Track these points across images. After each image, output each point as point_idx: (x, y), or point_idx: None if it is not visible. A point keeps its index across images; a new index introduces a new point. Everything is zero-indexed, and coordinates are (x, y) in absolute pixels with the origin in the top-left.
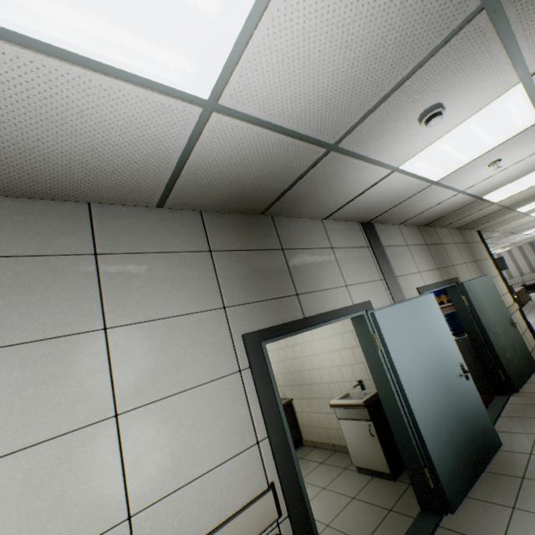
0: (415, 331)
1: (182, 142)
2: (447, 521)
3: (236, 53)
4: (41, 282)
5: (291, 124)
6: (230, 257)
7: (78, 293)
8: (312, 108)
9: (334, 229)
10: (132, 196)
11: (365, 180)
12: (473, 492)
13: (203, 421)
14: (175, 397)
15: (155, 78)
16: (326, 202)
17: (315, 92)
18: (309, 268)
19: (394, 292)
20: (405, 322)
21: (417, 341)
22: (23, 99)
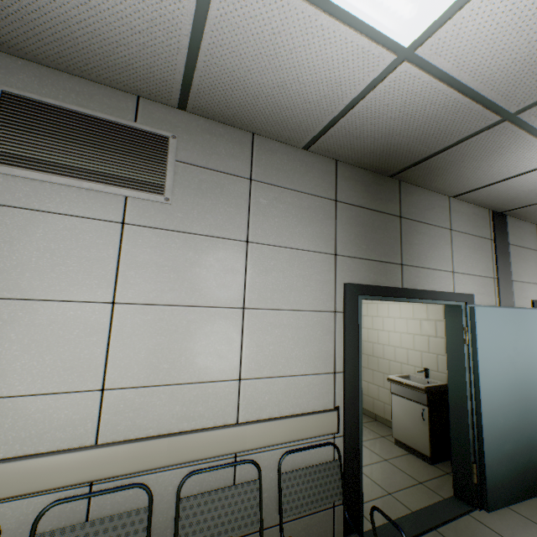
0: (513, 341)
1: (359, 88)
2: (479, 515)
3: (462, 0)
4: (213, 191)
5: (477, 83)
6: (351, 211)
7: (234, 208)
8: (512, 68)
9: (459, 210)
10: (289, 133)
11: (527, 162)
12: (517, 507)
13: (299, 338)
14: (284, 312)
15: (370, 22)
16: (465, 178)
17: (526, 49)
18: (421, 243)
19: (504, 295)
20: (506, 328)
21: (512, 352)
22: (258, 33)
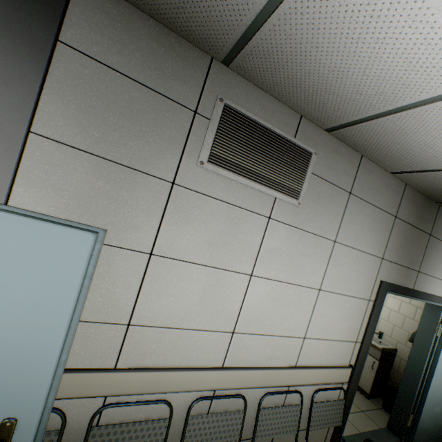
0: None
1: None
2: None
3: None
4: (325, 200)
5: None
6: (401, 226)
7: (334, 214)
8: None
9: None
10: (392, 164)
11: None
12: None
13: (343, 315)
14: (340, 296)
15: None
16: None
17: None
18: (435, 257)
19: None
20: None
21: None
22: None
